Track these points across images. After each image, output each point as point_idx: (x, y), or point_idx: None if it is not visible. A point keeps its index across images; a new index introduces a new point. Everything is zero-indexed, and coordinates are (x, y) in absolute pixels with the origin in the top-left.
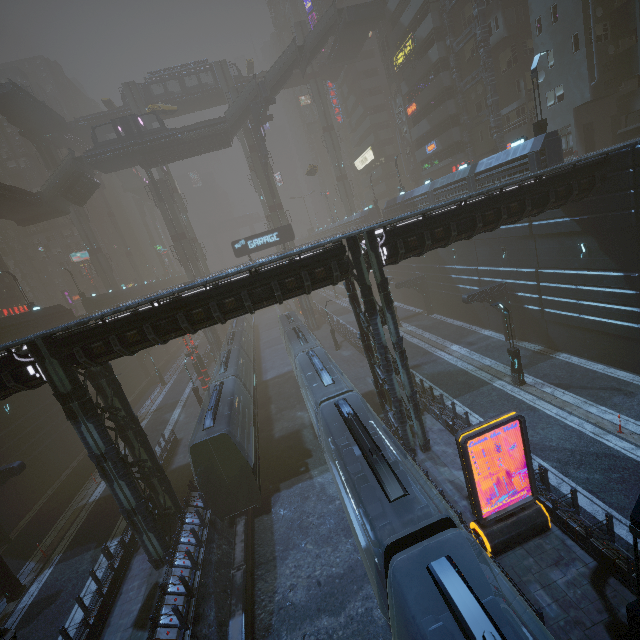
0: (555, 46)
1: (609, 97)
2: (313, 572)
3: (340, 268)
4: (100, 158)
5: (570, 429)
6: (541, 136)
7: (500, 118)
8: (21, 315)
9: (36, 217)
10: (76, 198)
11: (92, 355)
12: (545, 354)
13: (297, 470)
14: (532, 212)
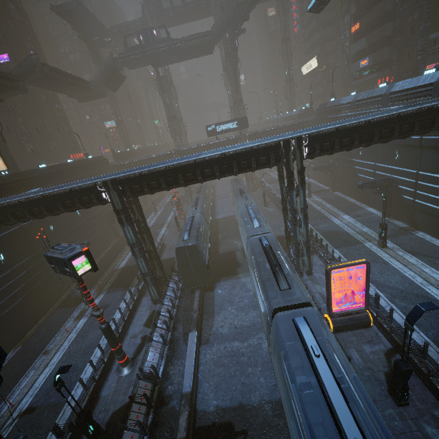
0: None
1: None
2: (233, 322)
3: (275, 158)
4: (128, 59)
5: (406, 278)
6: None
7: (427, 42)
8: (83, 160)
9: (89, 97)
10: (112, 86)
11: (133, 192)
12: (408, 230)
13: (230, 272)
14: (419, 132)
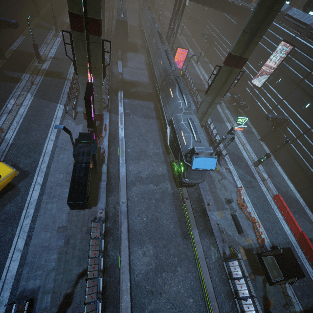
0: None
1: None
2: (135, 65)
3: None
4: None
5: (196, 72)
6: None
7: None
8: None
9: None
10: None
11: None
12: (207, 63)
13: (134, 51)
14: (226, 12)
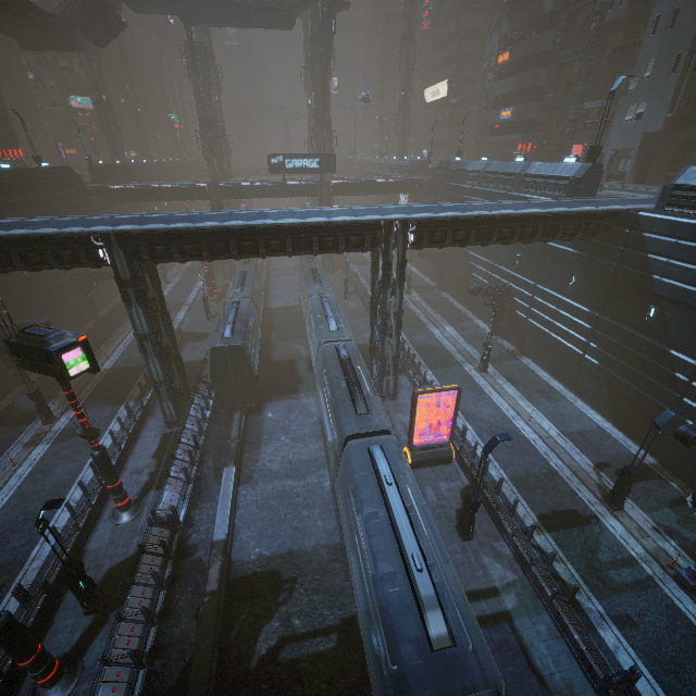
0: (659, 56)
1: (681, 132)
2: (287, 455)
3: (372, 242)
4: None
5: (499, 411)
6: (587, 165)
7: (580, 112)
8: (33, 170)
9: (43, 43)
10: (97, 36)
11: (153, 255)
12: (514, 355)
13: (287, 390)
14: (541, 239)
